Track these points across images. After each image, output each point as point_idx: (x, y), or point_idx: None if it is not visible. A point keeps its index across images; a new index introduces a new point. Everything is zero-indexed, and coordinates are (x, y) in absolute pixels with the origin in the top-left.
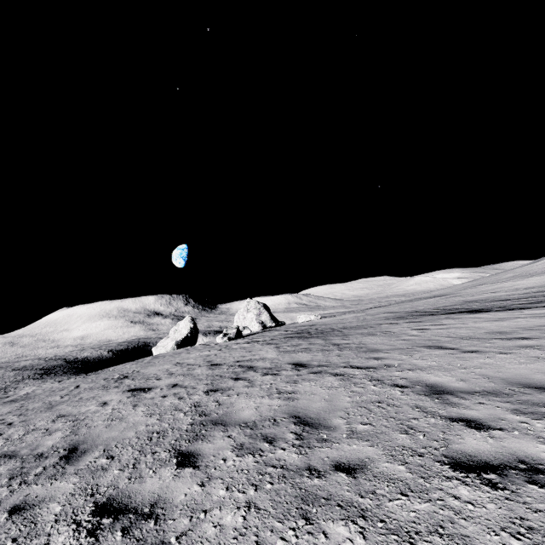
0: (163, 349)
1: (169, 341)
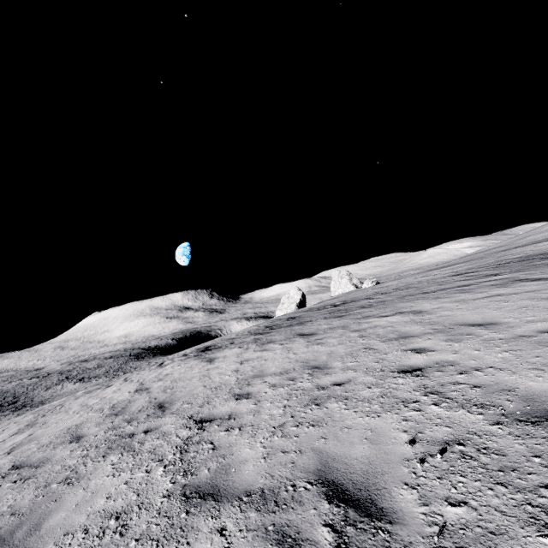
0: (289, 310)
1: (287, 305)
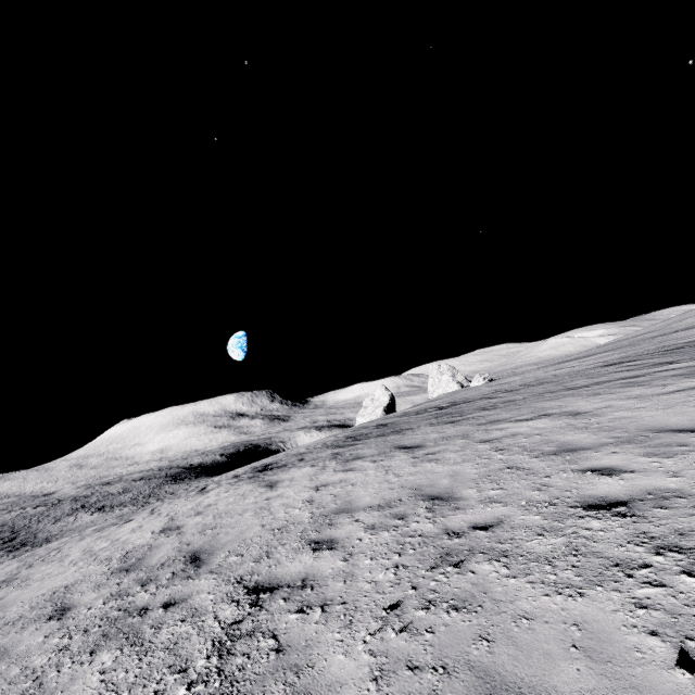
0: (374, 416)
1: (371, 409)
